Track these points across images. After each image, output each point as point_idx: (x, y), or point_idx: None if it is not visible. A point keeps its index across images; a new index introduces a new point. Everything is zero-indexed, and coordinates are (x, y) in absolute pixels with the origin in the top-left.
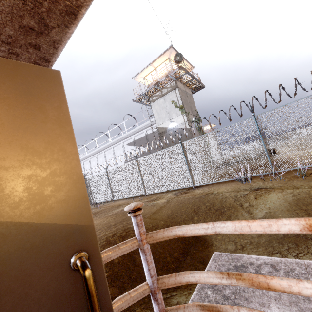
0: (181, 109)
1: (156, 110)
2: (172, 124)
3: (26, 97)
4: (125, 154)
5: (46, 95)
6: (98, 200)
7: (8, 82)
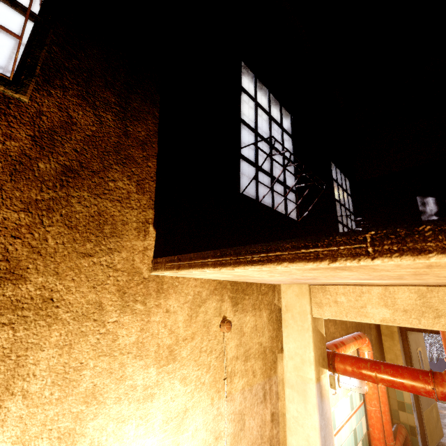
0: None
1: None
2: None
3: (420, 336)
4: None
5: (421, 334)
6: None
7: (419, 333)
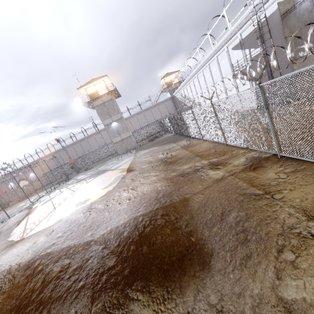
0: None
1: None
2: None
3: None
4: (231, 65)
5: None
6: (193, 135)
7: None
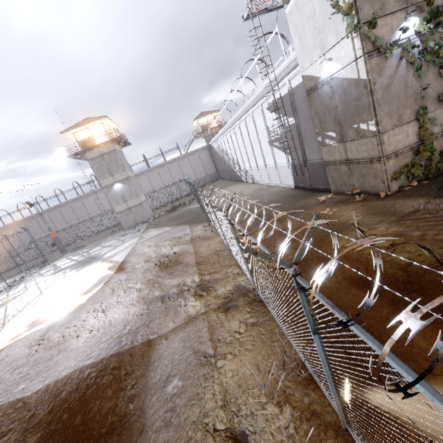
0: (347, 18)
1: (295, 29)
2: (327, 66)
3: None
4: (267, 128)
5: None
6: (211, 221)
7: None
